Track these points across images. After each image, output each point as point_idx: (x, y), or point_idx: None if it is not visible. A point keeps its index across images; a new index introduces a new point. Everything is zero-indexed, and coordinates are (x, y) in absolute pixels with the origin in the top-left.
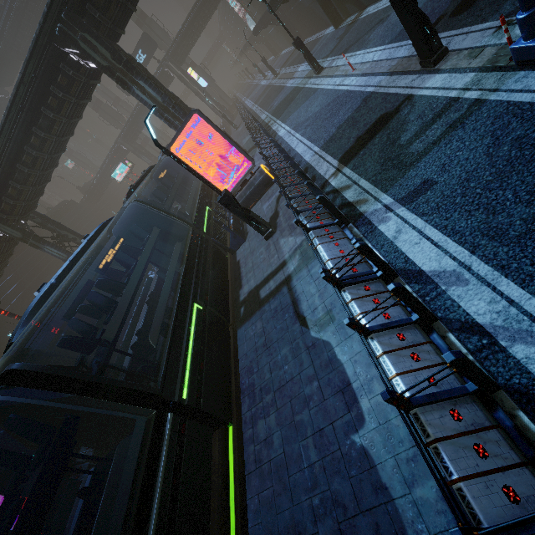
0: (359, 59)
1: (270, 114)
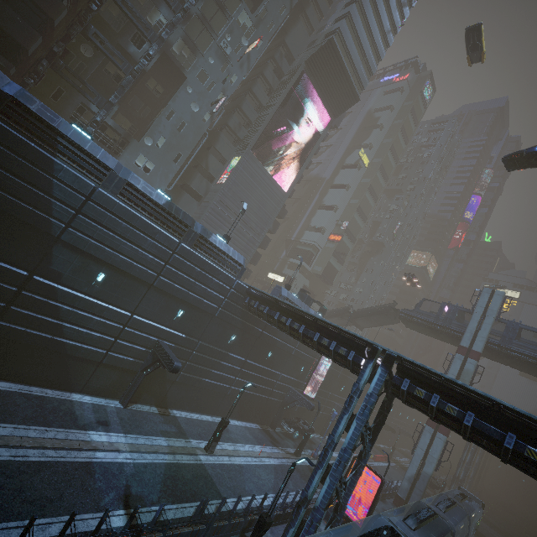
0: (250, 448)
1: (170, 504)
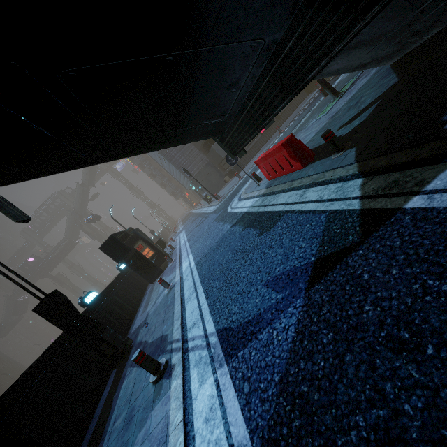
0: None
1: None
